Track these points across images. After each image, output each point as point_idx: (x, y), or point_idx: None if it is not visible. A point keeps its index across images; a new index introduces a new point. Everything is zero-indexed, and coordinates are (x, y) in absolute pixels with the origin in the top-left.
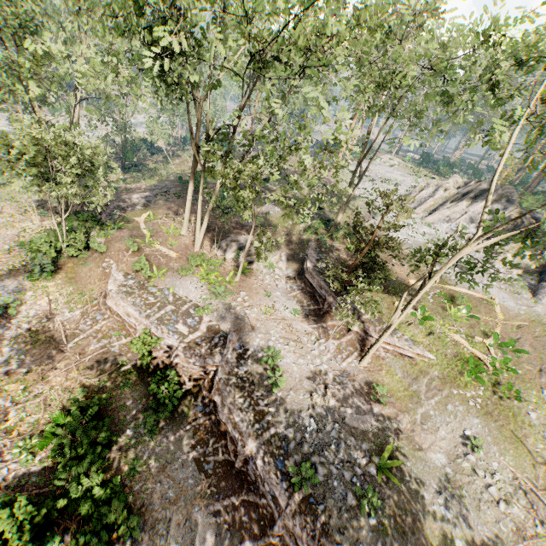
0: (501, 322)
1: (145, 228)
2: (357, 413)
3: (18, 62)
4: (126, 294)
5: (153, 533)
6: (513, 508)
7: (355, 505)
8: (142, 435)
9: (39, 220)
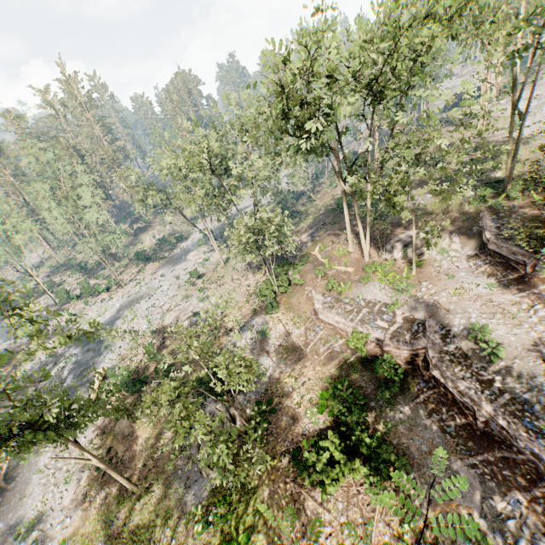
0: None
1: (321, 257)
2: None
3: (231, 188)
4: (329, 308)
5: (421, 474)
6: None
7: None
8: (383, 406)
9: (253, 277)
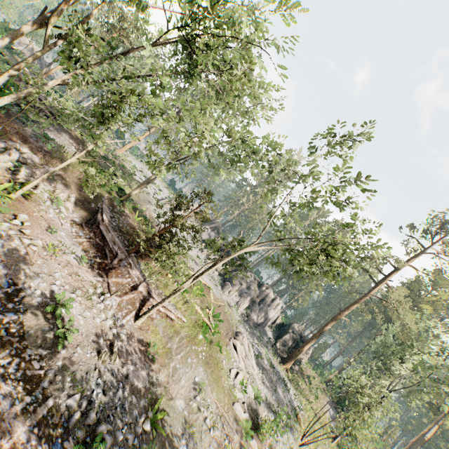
0: (213, 301)
1: None
2: (135, 370)
3: None
4: None
5: None
6: (216, 431)
7: None
8: None
9: None
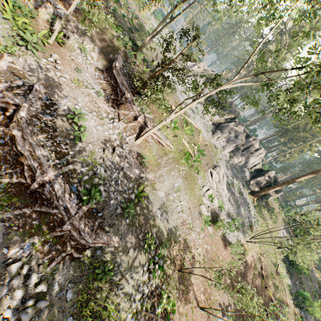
0: (201, 141)
1: None
2: (130, 167)
3: None
4: None
5: None
6: (183, 214)
7: (120, 213)
8: None
9: None
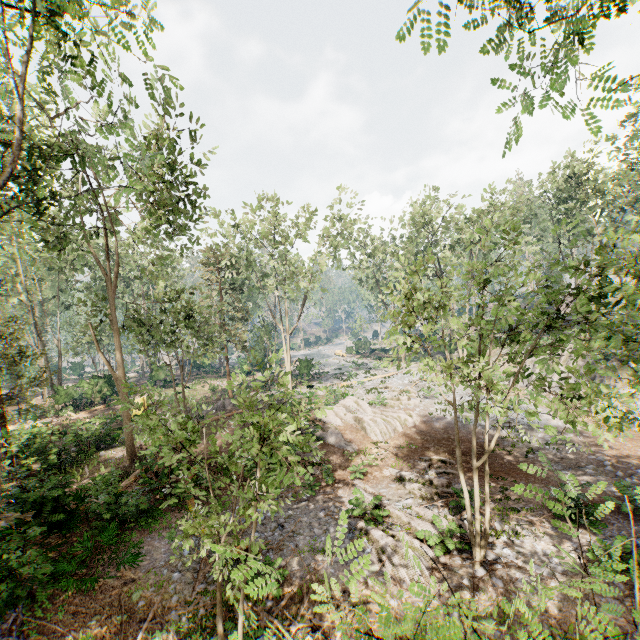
0: None
1: None
2: None
3: None
4: None
5: None
6: None
7: None
8: None
9: None
